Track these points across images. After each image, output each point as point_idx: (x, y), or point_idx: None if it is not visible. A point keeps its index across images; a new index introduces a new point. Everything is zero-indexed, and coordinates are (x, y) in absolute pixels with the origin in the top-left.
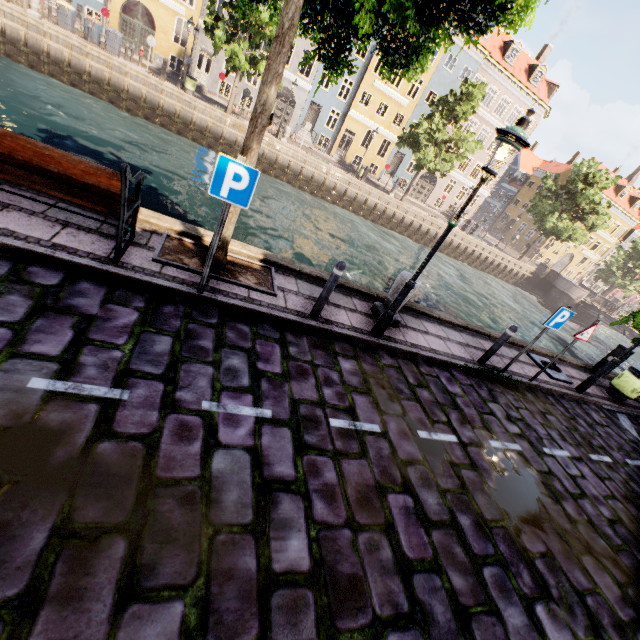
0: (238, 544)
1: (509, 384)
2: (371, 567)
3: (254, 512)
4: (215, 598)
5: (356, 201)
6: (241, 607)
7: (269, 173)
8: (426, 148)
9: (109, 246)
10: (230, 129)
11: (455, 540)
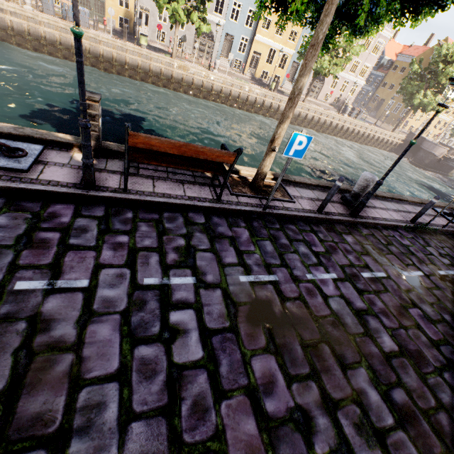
0: (365, 342)
1: (431, 232)
2: (421, 345)
3: (361, 326)
4: (372, 365)
5: (271, 108)
6: (384, 368)
7: (208, 99)
8: (321, 58)
9: (208, 191)
10: (177, 70)
11: (448, 328)
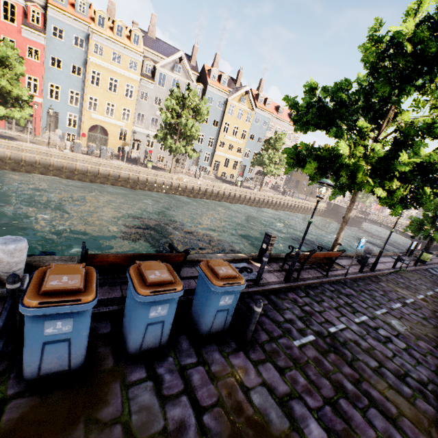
0: None
1: (403, 272)
2: None
3: (431, 324)
4: None
5: (241, 198)
6: None
7: (197, 197)
8: (268, 165)
9: (316, 271)
10: (176, 181)
11: None
